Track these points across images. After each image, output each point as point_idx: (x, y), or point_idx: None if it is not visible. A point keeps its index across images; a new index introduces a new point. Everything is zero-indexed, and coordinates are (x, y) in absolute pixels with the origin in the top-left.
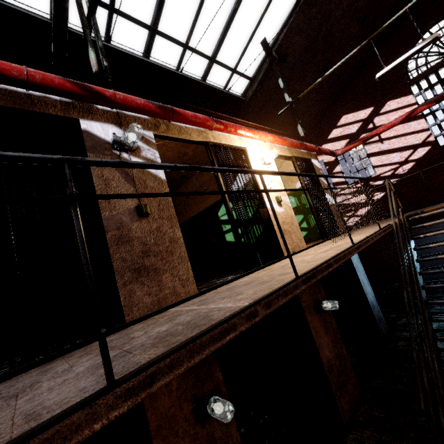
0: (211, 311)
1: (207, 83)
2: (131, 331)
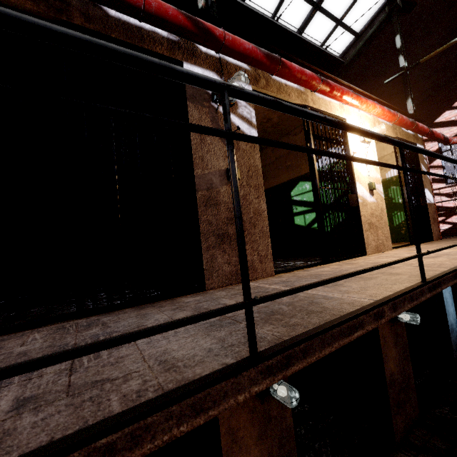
0: (313, 297)
1: (303, 37)
2: (216, 297)
